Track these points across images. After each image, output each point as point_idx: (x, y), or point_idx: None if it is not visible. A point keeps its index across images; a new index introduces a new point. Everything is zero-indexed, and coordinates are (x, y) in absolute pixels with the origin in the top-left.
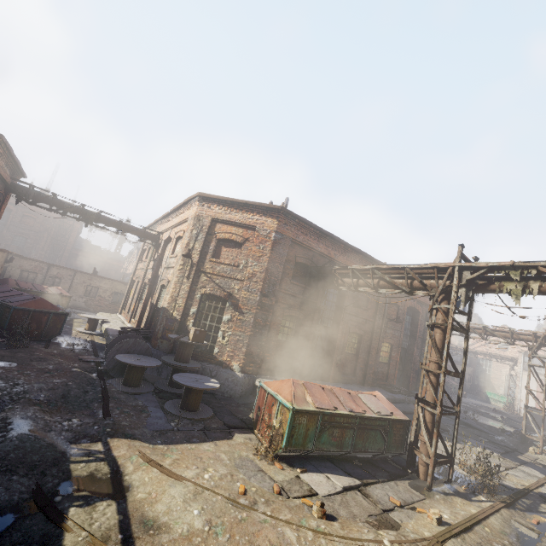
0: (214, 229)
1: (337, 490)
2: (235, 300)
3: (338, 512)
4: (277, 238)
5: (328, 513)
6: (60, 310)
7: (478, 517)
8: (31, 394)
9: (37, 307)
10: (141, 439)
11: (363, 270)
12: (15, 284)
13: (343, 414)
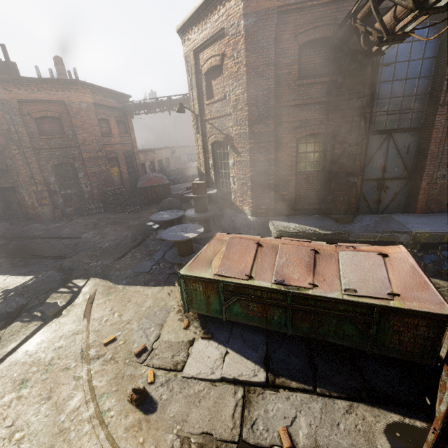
0: (200, 65)
1: (211, 376)
2: (233, 140)
3: (169, 404)
4: (249, 25)
5: (156, 399)
6: (164, 182)
7: None
8: (101, 244)
9: (150, 184)
10: (111, 280)
11: None
12: (174, 167)
13: (256, 286)
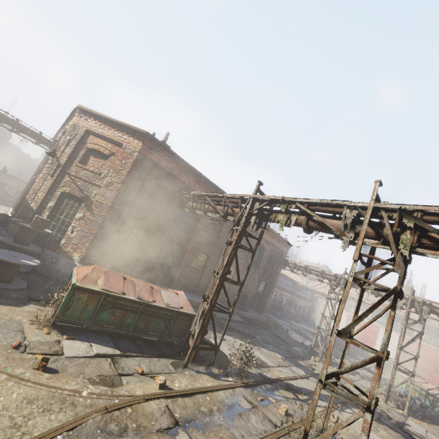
0: (87, 140)
1: (88, 355)
2: (91, 202)
3: (67, 369)
4: (139, 158)
5: (55, 368)
6: None
7: (207, 389)
8: None
9: None
10: None
11: (200, 196)
12: None
13: (128, 298)
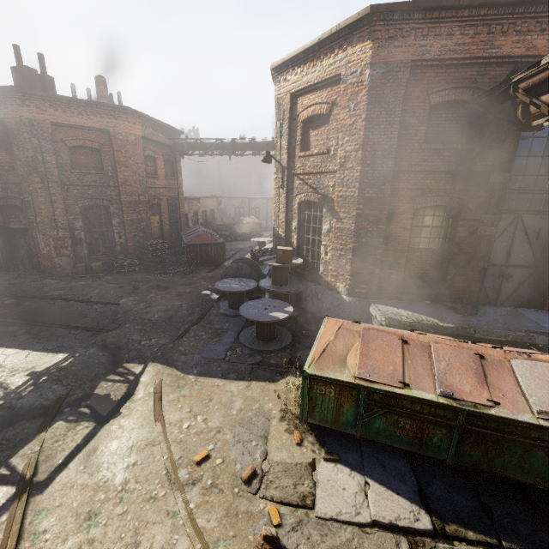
0: (296, 110)
1: (357, 518)
2: (332, 203)
3: None
4: (376, 76)
5: None
6: (218, 241)
7: None
8: (149, 315)
9: (201, 241)
10: (177, 367)
11: None
12: (221, 221)
13: (417, 398)
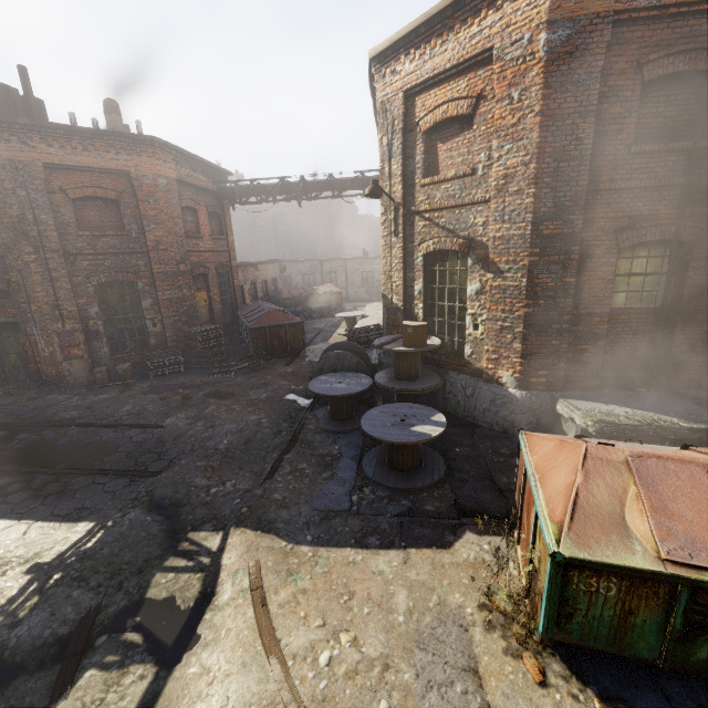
0: (414, 116)
1: None
2: (482, 249)
3: None
4: (557, 42)
5: None
6: (295, 320)
7: None
8: (214, 441)
9: (270, 322)
10: (279, 532)
11: None
12: (288, 293)
13: None
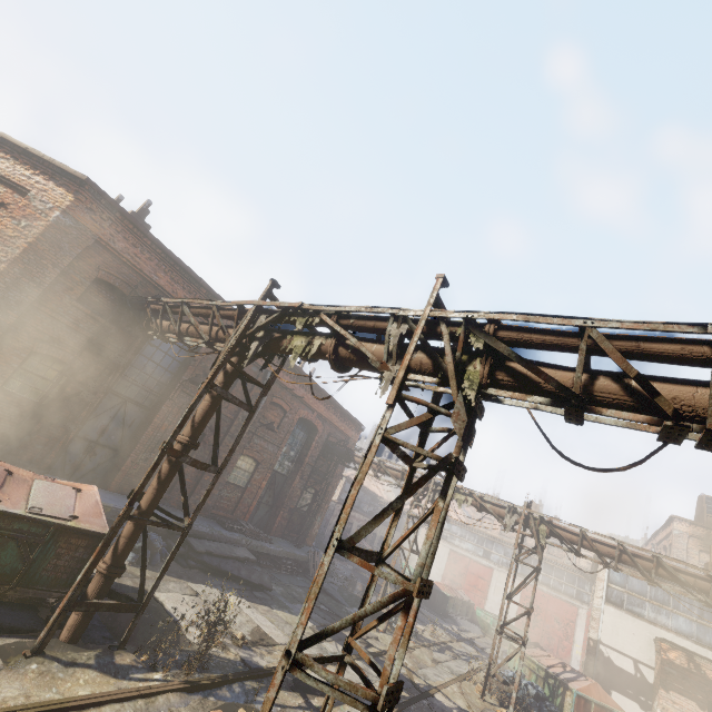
0: None
1: None
2: None
3: None
4: (64, 222)
5: None
6: None
7: (68, 704)
8: None
9: None
10: None
11: (176, 307)
12: None
13: None
